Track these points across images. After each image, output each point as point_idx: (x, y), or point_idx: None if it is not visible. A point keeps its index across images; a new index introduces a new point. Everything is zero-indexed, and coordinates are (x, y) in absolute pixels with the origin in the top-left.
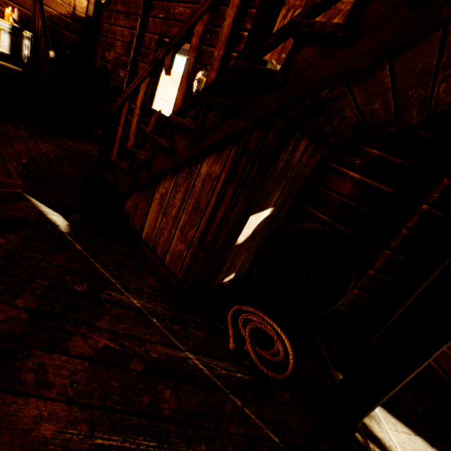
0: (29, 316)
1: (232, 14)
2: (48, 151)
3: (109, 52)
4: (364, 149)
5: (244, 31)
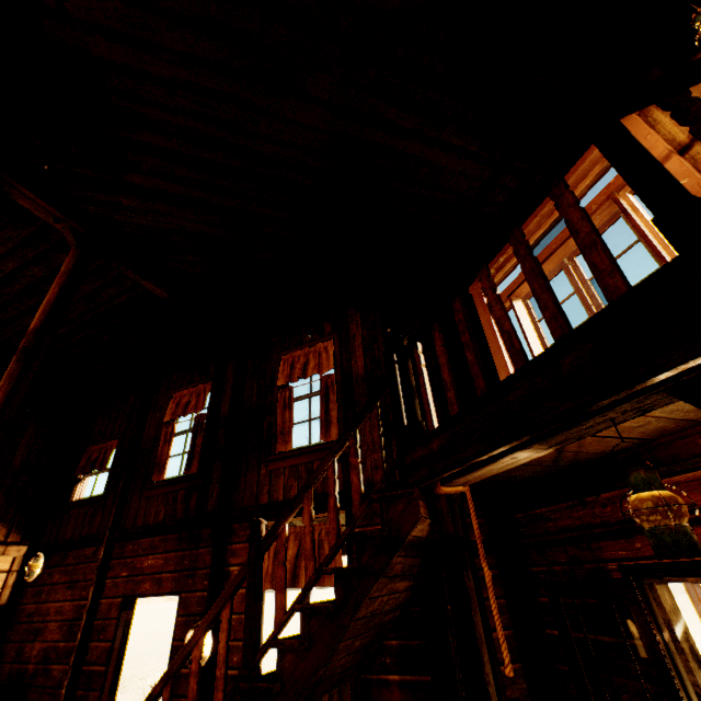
0: None
1: (225, 636)
2: None
3: (33, 643)
4: (385, 643)
5: (229, 566)
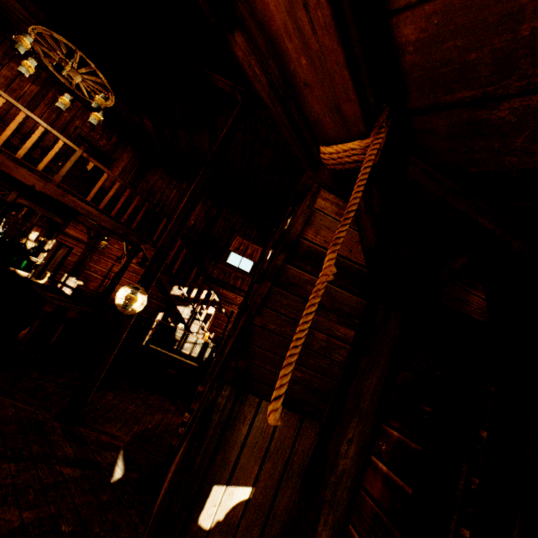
0: (18, 526)
1: None
2: (175, 422)
3: None
4: (387, 429)
5: None
